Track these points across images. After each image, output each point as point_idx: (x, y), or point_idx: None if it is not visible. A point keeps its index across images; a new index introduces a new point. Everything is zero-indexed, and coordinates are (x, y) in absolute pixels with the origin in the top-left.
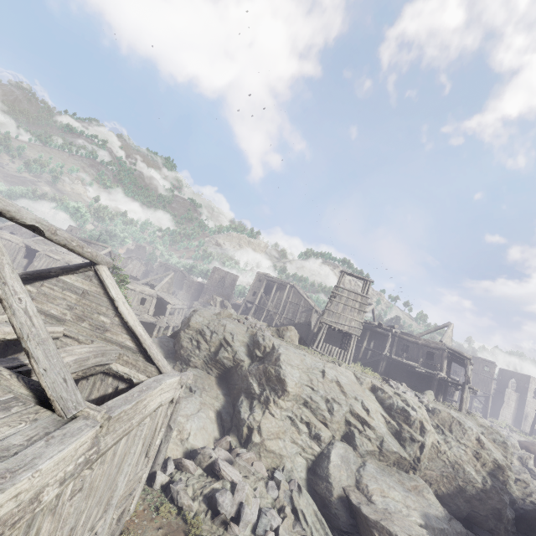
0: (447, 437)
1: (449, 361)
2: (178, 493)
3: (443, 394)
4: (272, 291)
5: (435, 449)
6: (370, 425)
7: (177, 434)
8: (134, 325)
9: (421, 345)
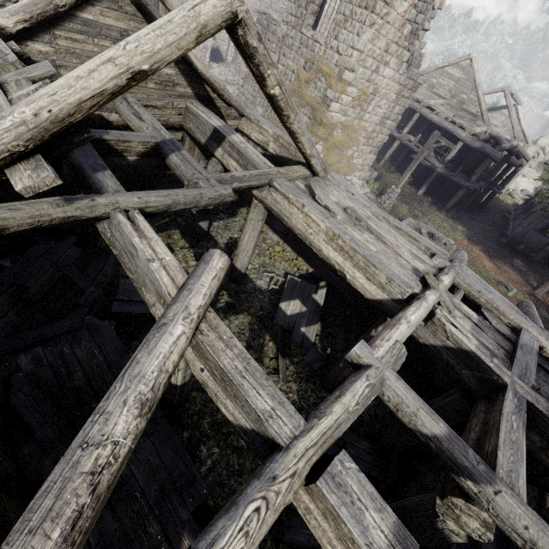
0: None
1: None
2: (513, 194)
3: None
4: None
5: None
6: None
7: (514, 184)
8: (524, 130)
9: None
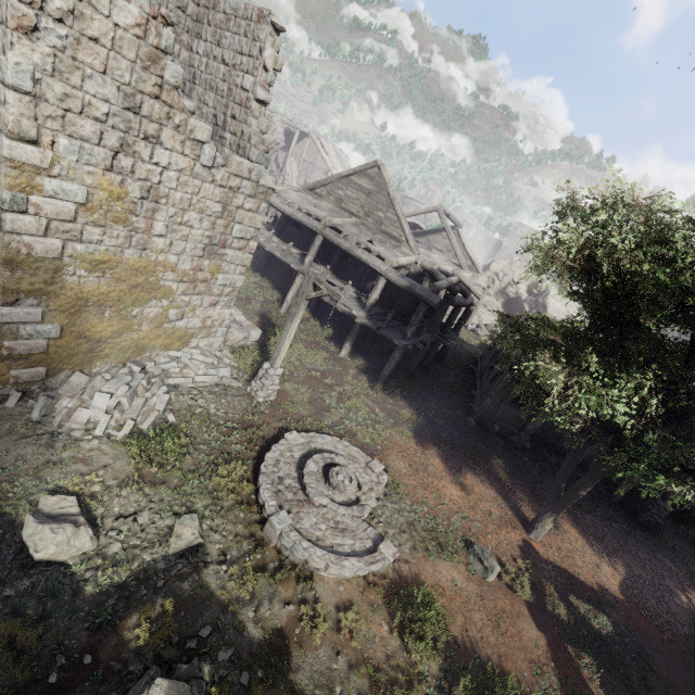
0: None
1: None
2: (478, 331)
3: None
4: None
5: None
6: None
7: (477, 318)
8: (471, 256)
9: None
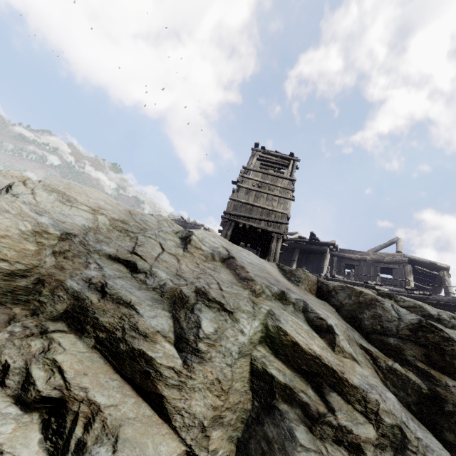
0: None
1: None
2: None
3: None
4: None
5: None
6: (348, 385)
7: None
8: None
9: (371, 261)
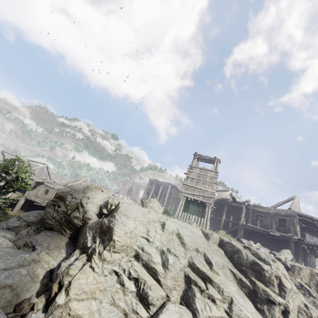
0: (316, 300)
1: (302, 229)
2: None
3: (304, 260)
4: (159, 190)
5: (305, 315)
6: (214, 282)
7: None
8: None
9: (273, 214)
